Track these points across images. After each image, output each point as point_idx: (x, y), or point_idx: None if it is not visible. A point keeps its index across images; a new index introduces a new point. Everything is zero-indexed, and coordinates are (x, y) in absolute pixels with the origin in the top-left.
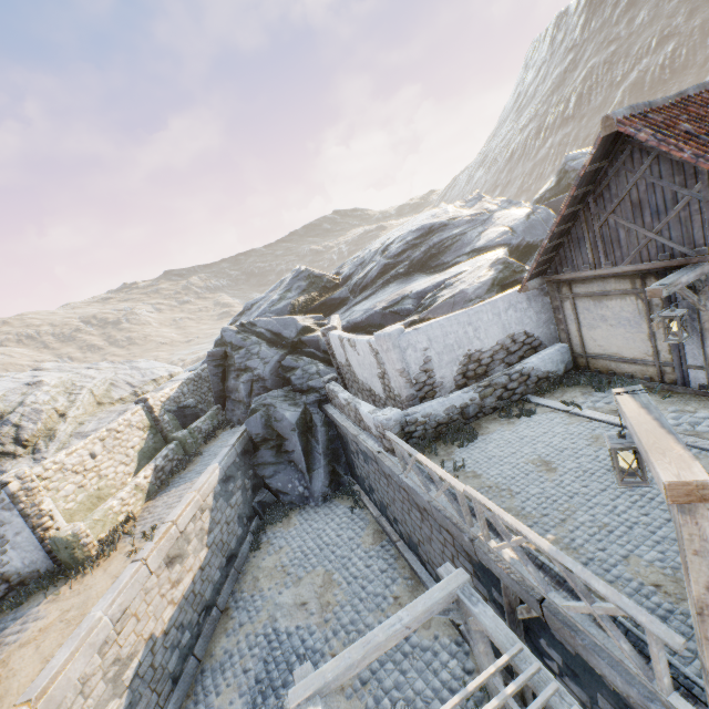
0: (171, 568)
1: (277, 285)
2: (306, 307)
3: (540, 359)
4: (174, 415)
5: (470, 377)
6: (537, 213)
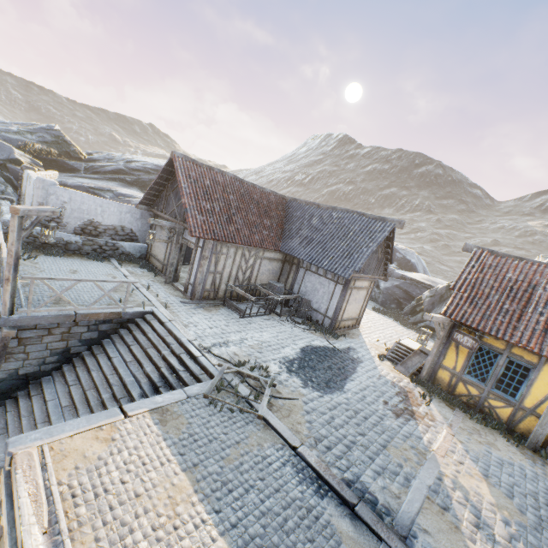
0: None
1: (27, 124)
2: (39, 153)
3: (129, 244)
4: None
5: (86, 232)
6: None
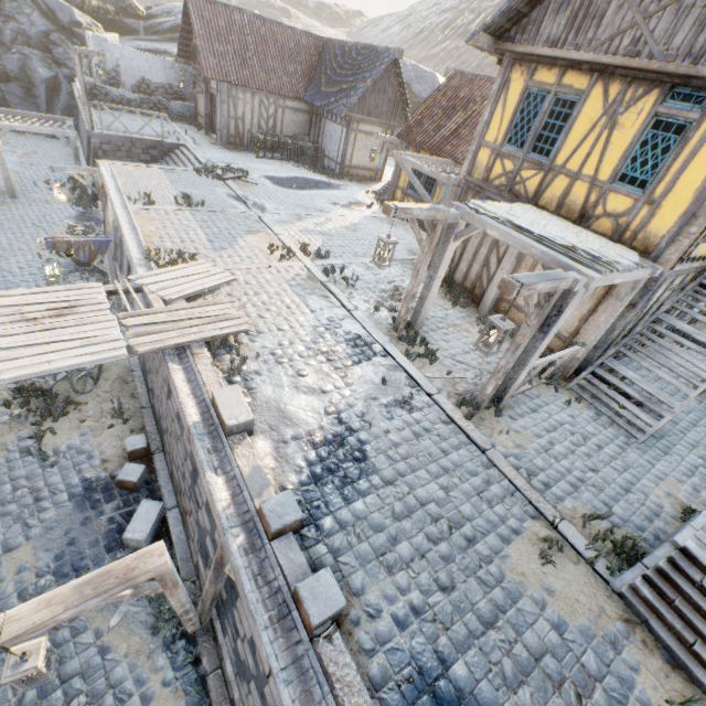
0: None
1: None
2: (97, 14)
3: (178, 103)
4: None
5: (142, 92)
6: None
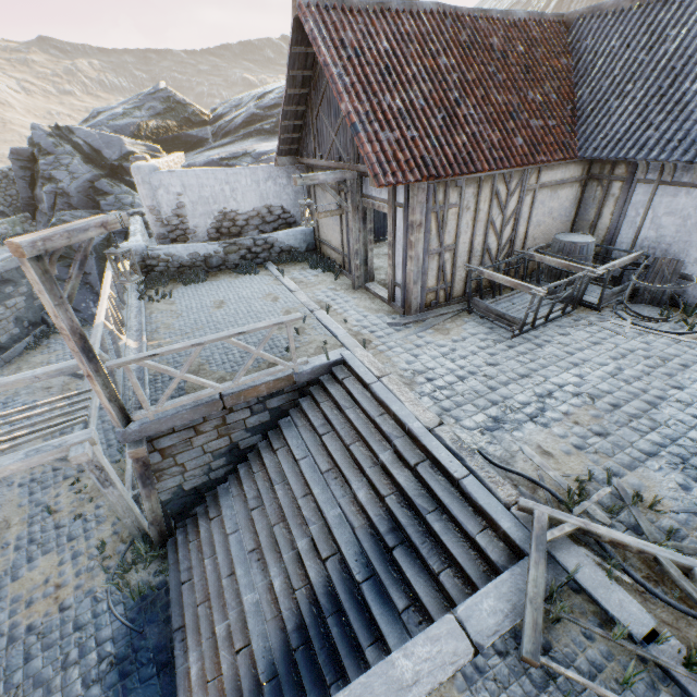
0: None
1: (133, 98)
2: (157, 135)
3: (285, 234)
4: None
5: (224, 233)
6: None
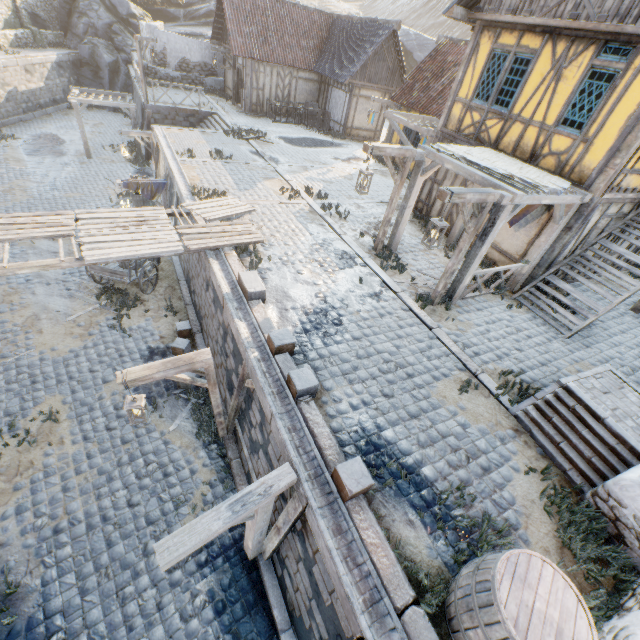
0: (27, 74)
1: None
2: (147, 5)
3: (211, 78)
4: (29, 16)
5: (183, 70)
6: None
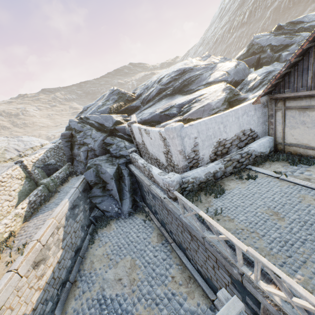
0: (37, 269)
1: (101, 97)
2: (117, 110)
3: (258, 145)
4: (42, 169)
5: (218, 154)
6: (240, 65)
